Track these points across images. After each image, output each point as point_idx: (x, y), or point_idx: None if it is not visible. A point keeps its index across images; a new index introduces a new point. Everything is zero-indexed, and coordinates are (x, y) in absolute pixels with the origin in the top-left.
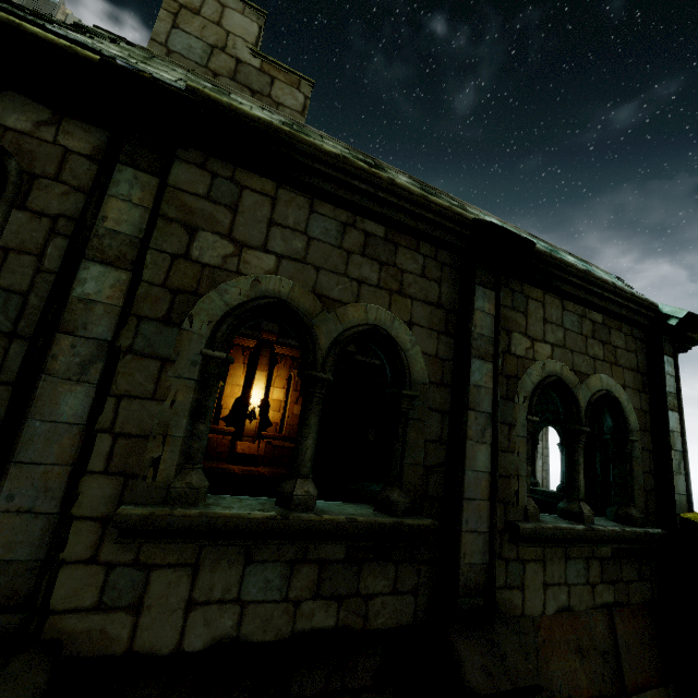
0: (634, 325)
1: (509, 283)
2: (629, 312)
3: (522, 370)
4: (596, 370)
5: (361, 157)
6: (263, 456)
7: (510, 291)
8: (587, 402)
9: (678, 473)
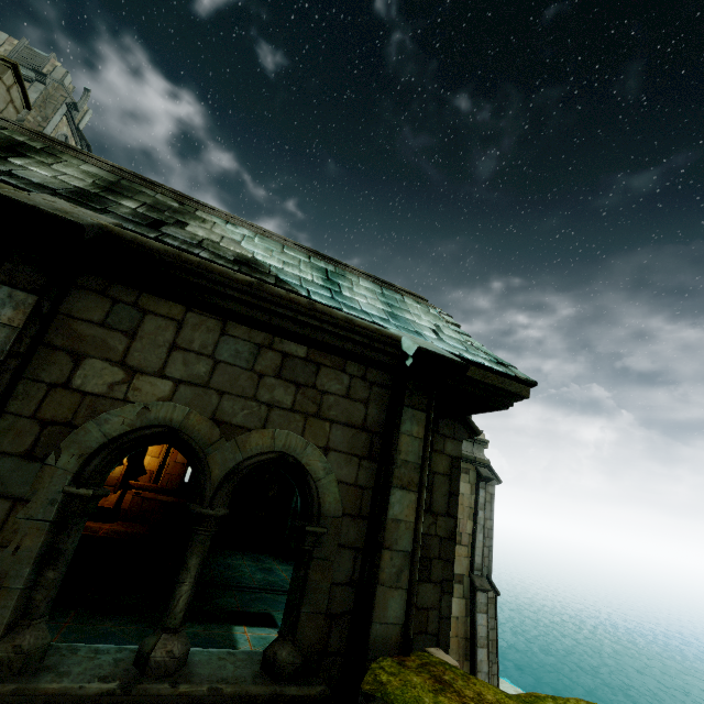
0: (372, 365)
1: (110, 289)
2: (360, 346)
3: (89, 414)
4: (268, 422)
5: (18, 138)
6: (127, 510)
7: (111, 301)
8: (232, 470)
9: (393, 588)
